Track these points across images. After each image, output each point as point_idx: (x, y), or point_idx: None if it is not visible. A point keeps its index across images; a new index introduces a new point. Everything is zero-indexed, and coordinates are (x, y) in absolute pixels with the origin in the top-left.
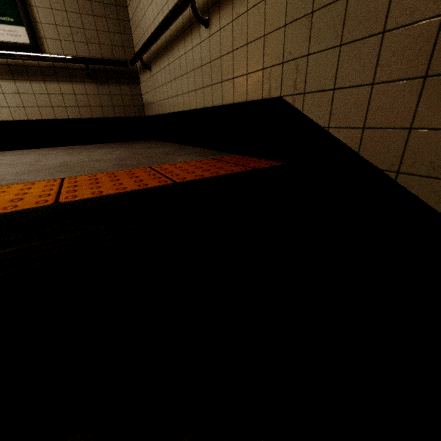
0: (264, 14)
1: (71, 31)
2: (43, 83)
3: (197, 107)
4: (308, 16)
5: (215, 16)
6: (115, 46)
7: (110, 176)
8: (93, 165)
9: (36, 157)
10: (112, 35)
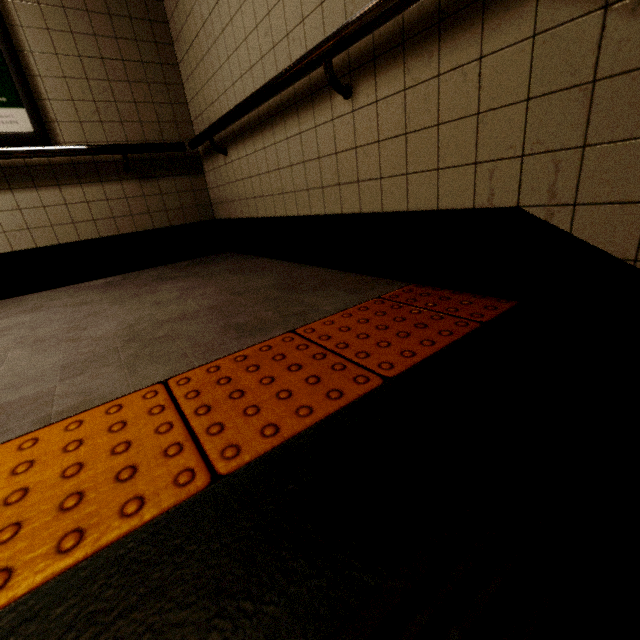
0: (477, 82)
1: (96, 107)
2: (57, 188)
3: (326, 212)
4: (583, 86)
5: (365, 81)
6: (164, 122)
7: (247, 368)
8: (187, 333)
9: (68, 315)
10: (158, 107)
